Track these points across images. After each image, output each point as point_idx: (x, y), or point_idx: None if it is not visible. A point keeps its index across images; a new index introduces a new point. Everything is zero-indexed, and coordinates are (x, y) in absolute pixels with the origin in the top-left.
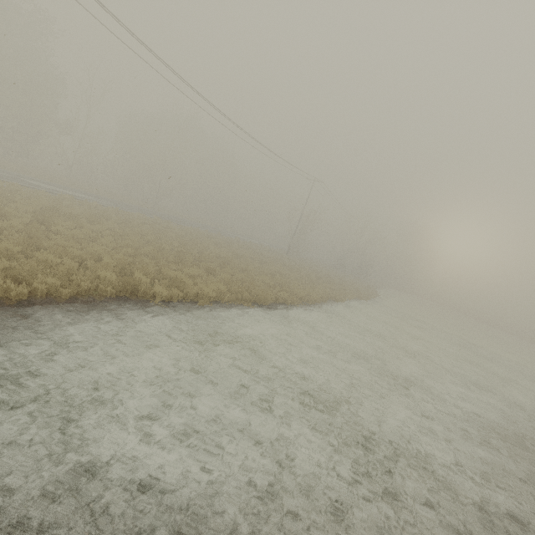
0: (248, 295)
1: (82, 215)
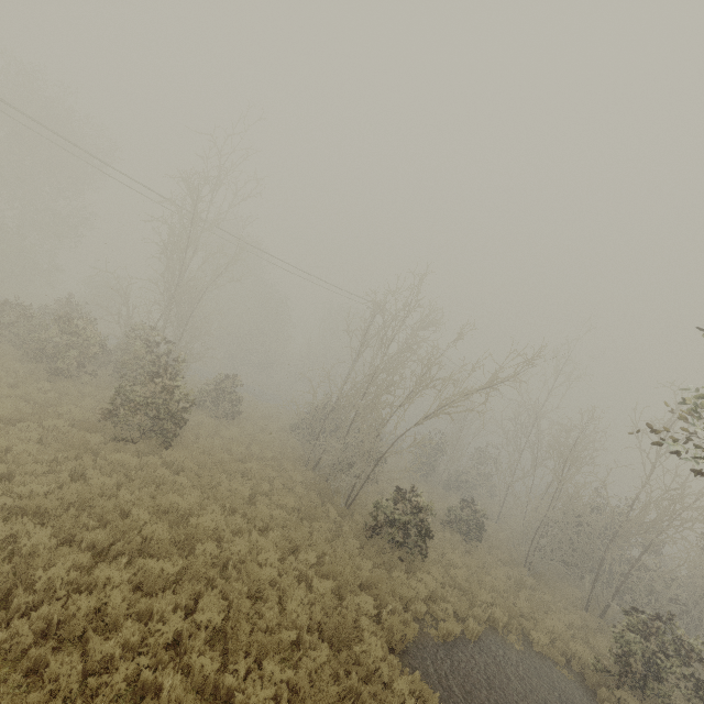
0: None
1: None
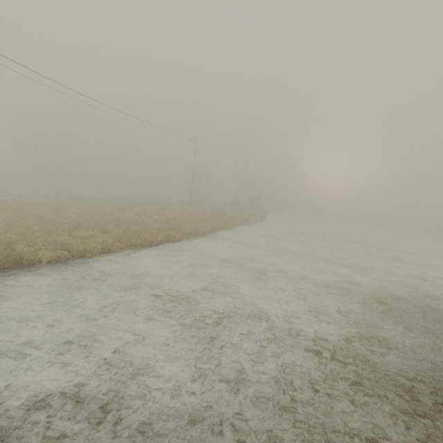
0: (137, 241)
1: None
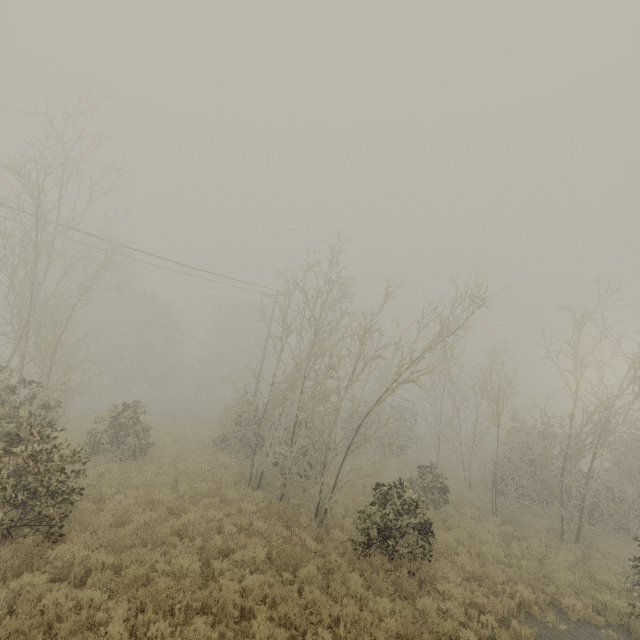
0: None
1: None
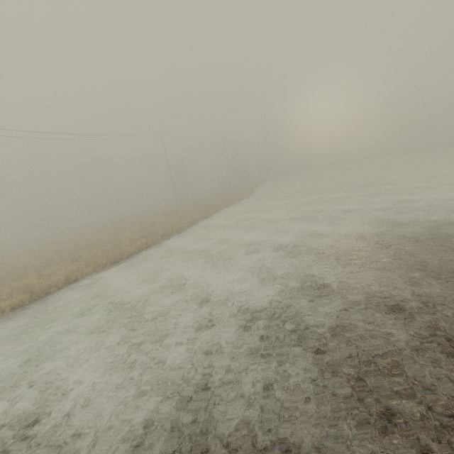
0: (104, 260)
1: None
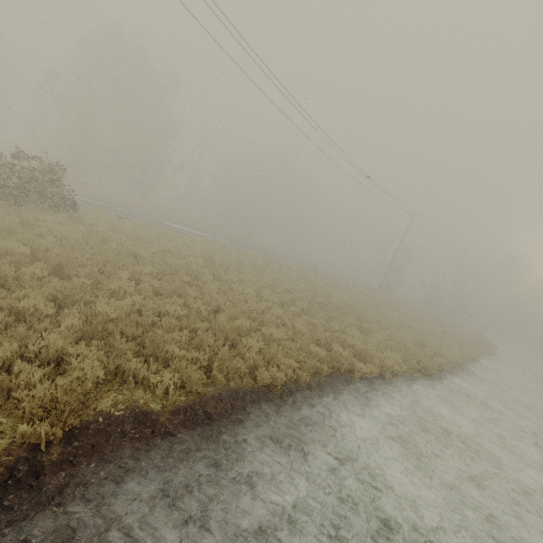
0: (415, 363)
1: (223, 260)
